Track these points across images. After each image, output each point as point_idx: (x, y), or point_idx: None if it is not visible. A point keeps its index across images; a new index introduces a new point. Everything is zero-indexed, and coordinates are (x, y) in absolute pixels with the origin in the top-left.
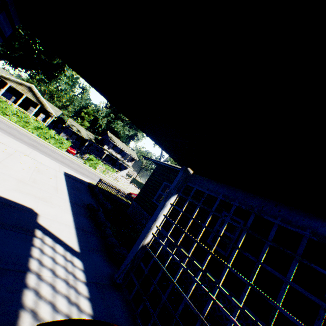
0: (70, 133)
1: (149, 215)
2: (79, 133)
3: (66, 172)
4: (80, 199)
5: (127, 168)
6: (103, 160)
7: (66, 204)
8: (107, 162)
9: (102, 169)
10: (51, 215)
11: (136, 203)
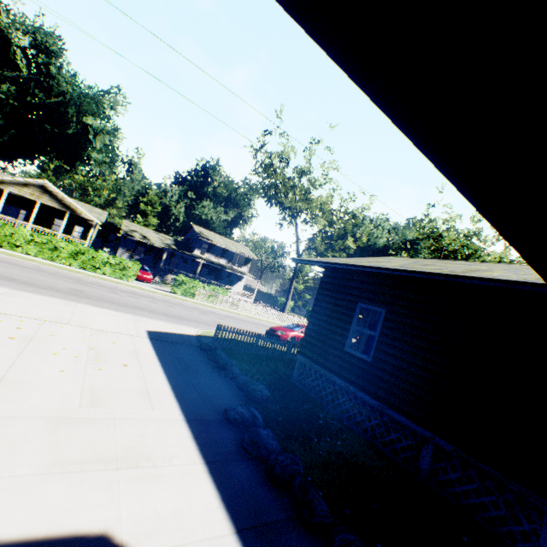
0: (132, 245)
1: (349, 383)
2: (146, 241)
3: (151, 332)
4: (202, 399)
5: (242, 277)
6: (199, 275)
7: (182, 438)
8: (207, 276)
9: (204, 294)
10: (164, 524)
11: (306, 359)
